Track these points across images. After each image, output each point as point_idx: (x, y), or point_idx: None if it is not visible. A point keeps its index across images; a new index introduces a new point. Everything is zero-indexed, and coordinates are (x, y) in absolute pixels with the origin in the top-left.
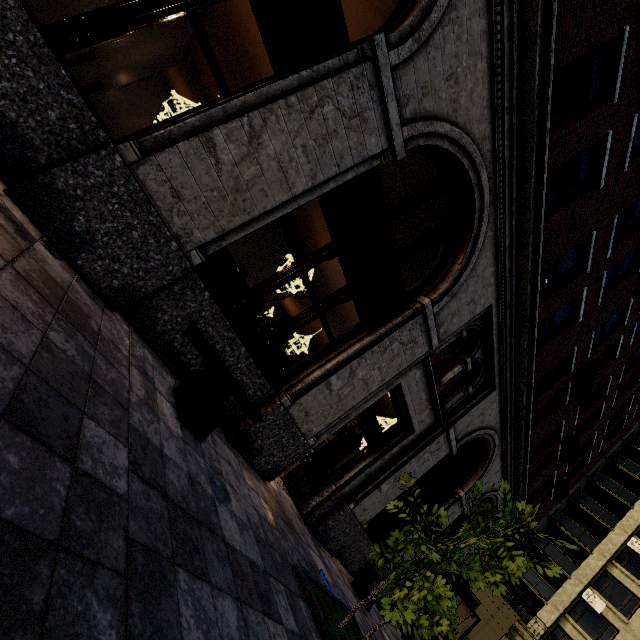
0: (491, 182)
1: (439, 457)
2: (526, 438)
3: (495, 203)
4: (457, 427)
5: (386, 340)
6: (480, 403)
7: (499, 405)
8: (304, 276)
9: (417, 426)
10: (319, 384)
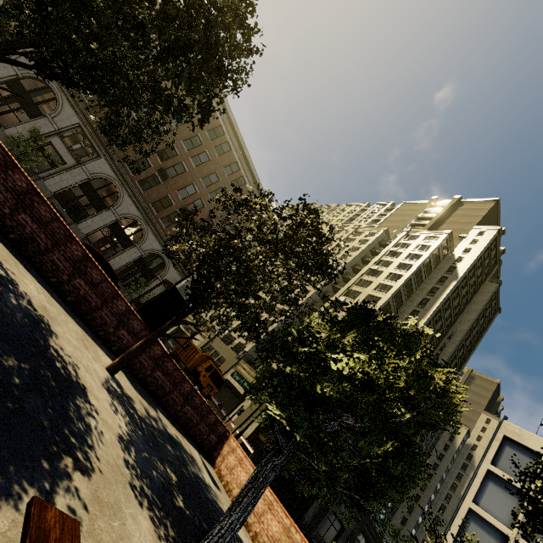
0: (58, 87)
1: (83, 178)
2: (133, 186)
3: (63, 92)
4: (87, 167)
5: (35, 121)
6: (96, 161)
7: (110, 167)
8: (5, 101)
9: (68, 162)
10: (13, 127)
